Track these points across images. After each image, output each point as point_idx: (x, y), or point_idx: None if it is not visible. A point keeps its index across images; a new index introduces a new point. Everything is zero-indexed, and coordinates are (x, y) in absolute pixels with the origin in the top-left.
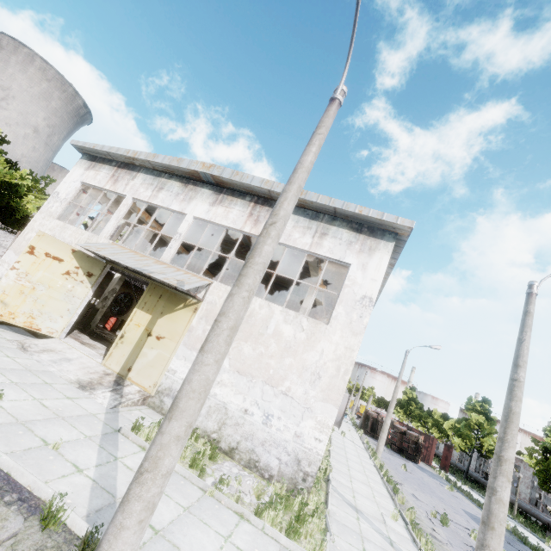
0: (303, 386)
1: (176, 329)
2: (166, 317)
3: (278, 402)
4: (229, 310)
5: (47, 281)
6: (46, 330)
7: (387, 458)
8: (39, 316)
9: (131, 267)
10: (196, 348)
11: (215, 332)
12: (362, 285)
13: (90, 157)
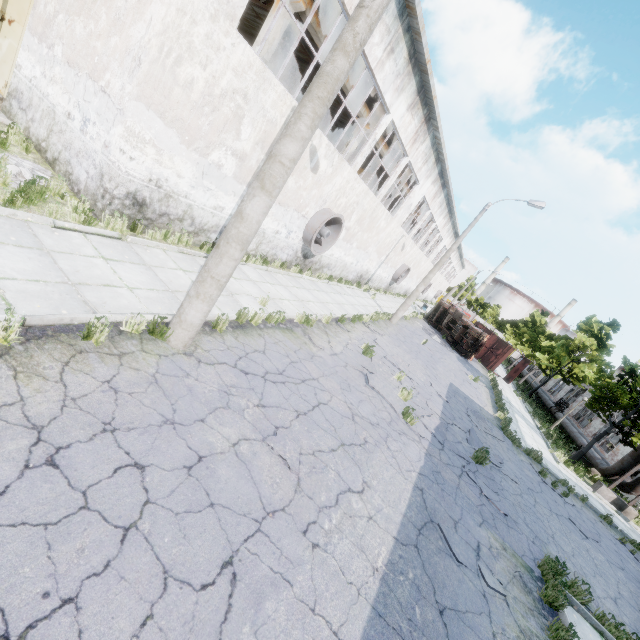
0: (121, 80)
1: (23, 6)
2: None
3: (96, 103)
4: None
5: None
6: None
7: (416, 333)
8: None
9: None
10: (38, 32)
11: None
12: None
13: None
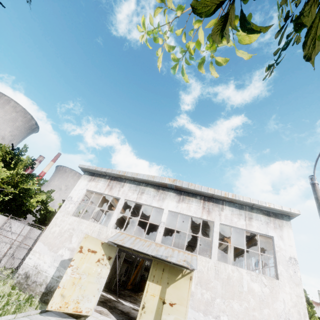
0: None
1: (182, 295)
2: (172, 286)
3: None
4: None
5: (87, 269)
6: (84, 310)
7: None
8: (81, 300)
9: (153, 255)
10: (201, 309)
11: None
12: (285, 250)
13: (90, 173)
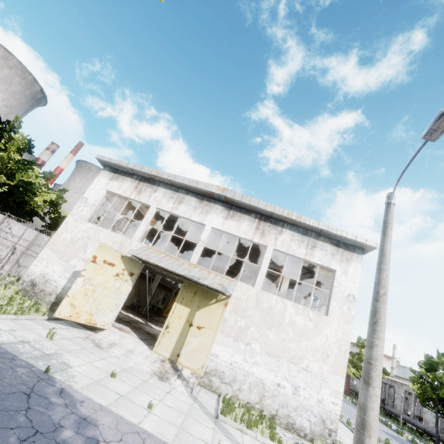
0: (317, 363)
1: (213, 320)
2: (203, 310)
3: (301, 376)
4: (379, 357)
5: (103, 283)
6: (100, 323)
7: None
8: (96, 313)
9: (183, 274)
10: (232, 335)
11: (376, 373)
12: (346, 286)
13: (112, 169)
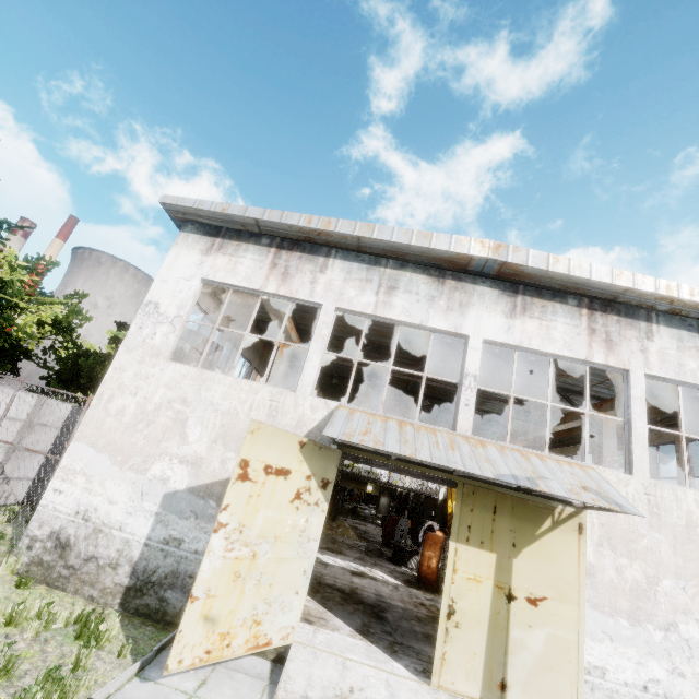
0: None
1: (562, 575)
2: (528, 552)
3: None
4: None
5: (271, 527)
6: (277, 636)
7: None
8: (265, 613)
9: (494, 478)
10: (621, 609)
11: None
12: None
13: (204, 227)
